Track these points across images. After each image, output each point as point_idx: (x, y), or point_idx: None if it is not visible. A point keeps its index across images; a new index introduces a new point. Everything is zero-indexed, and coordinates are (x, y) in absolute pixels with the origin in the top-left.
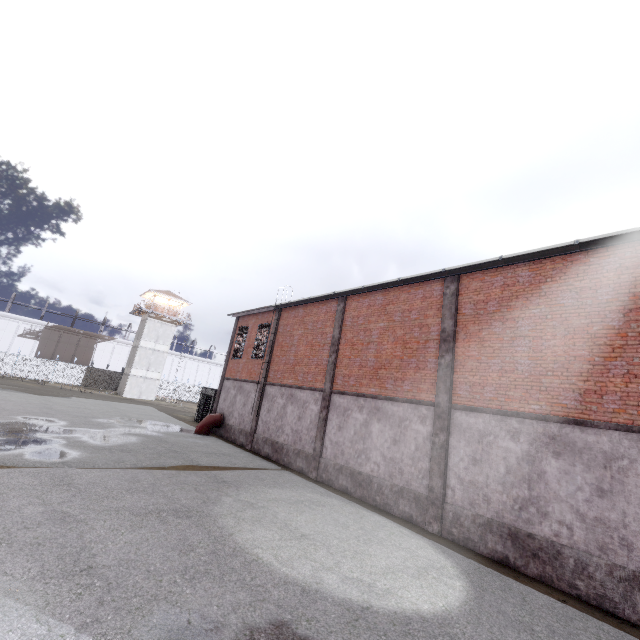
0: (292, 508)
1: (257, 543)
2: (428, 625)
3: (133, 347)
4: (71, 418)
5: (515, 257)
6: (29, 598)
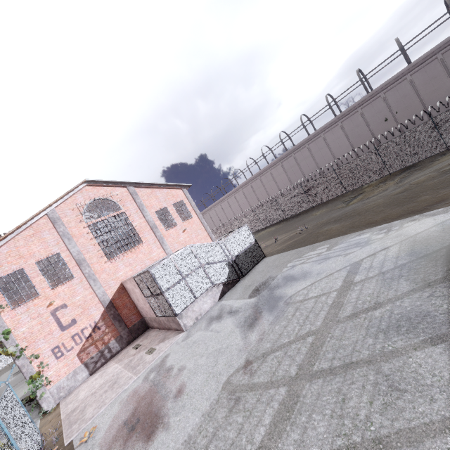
0: None
1: None
2: None
3: None
4: None
5: None
6: None
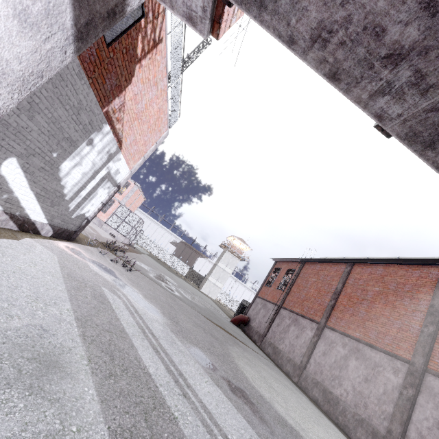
0: (272, 377)
1: (245, 369)
2: None
3: (214, 264)
4: (179, 284)
5: None
6: (159, 315)
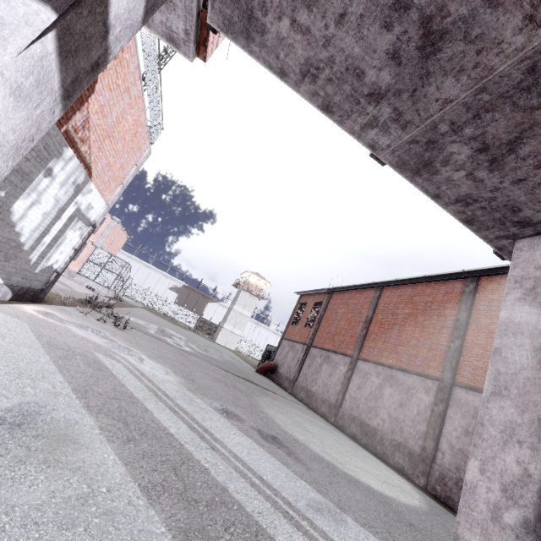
0: (306, 421)
1: (276, 417)
2: (372, 490)
3: (229, 309)
4: (188, 337)
5: None
6: (171, 374)
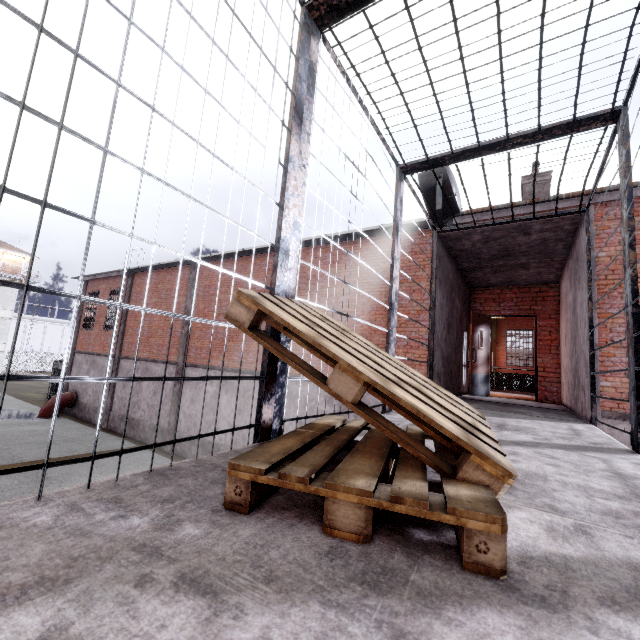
0: None
1: None
2: None
3: None
4: None
5: (338, 236)
6: None
